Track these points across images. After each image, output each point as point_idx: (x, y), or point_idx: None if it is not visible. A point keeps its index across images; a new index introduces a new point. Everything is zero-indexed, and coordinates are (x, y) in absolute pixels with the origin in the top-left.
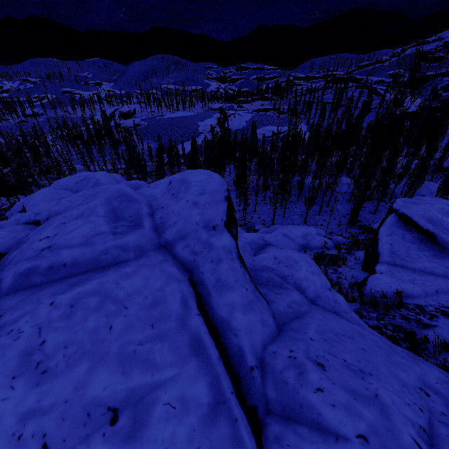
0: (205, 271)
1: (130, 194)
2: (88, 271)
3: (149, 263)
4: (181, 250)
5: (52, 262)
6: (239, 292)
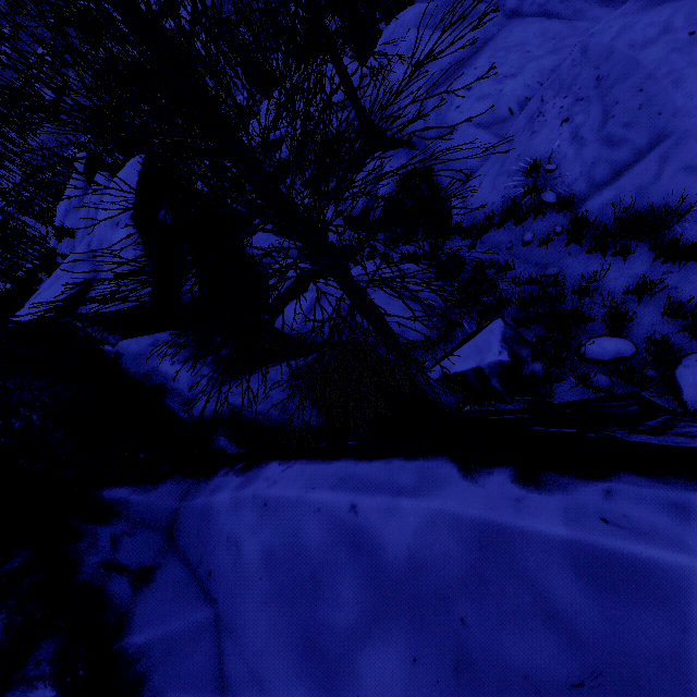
0: (559, 12)
1: (440, 4)
2: (469, 58)
3: (513, 26)
4: (528, 10)
5: (438, 68)
6: (596, 10)
